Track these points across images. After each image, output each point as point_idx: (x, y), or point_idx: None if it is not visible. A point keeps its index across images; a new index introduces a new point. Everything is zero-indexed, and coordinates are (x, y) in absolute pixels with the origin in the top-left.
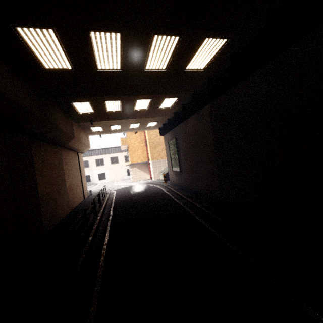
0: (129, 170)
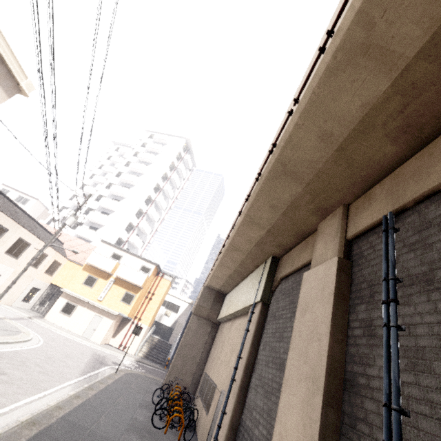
0: (71, 306)
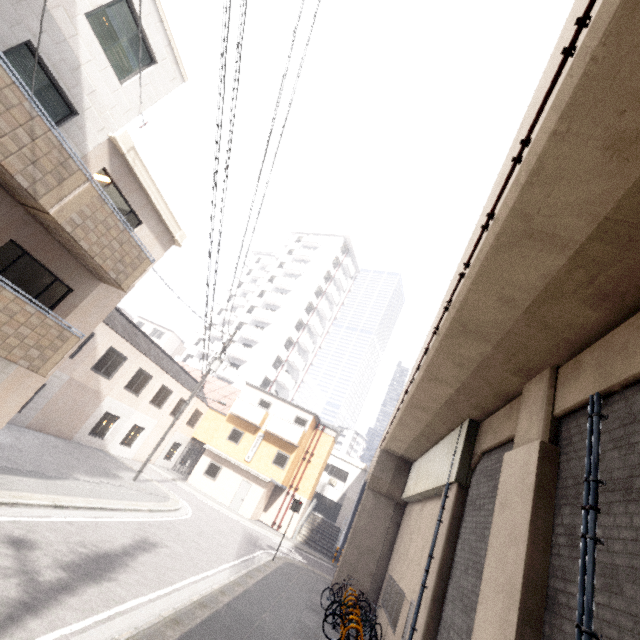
0: (215, 468)
